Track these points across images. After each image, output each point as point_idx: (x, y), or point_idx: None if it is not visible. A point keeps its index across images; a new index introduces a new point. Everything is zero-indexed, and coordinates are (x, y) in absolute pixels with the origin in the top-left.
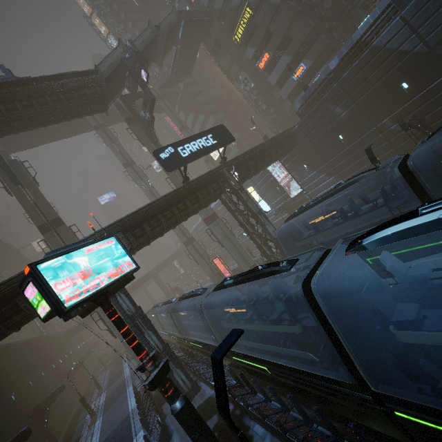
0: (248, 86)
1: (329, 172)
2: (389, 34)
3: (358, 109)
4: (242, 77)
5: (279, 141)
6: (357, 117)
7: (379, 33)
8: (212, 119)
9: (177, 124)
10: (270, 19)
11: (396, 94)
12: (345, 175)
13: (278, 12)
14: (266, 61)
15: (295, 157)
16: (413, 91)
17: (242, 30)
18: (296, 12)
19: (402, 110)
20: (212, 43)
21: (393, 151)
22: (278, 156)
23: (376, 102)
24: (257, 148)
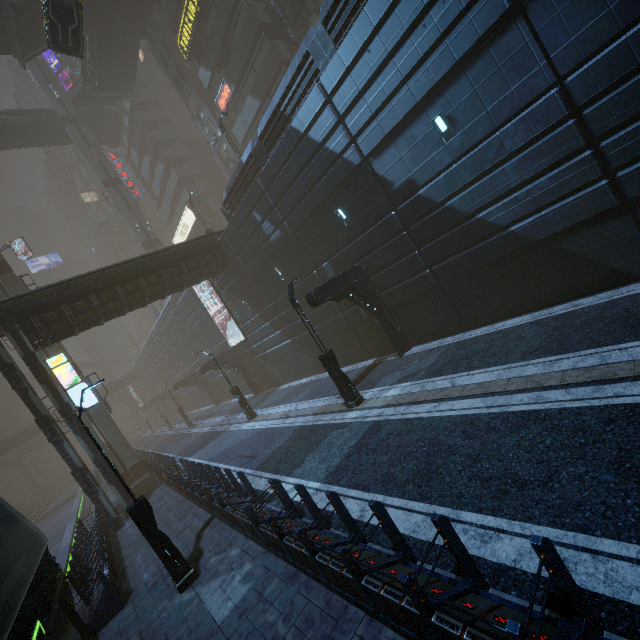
0: (214, 134)
1: (273, 321)
2: (309, 111)
3: (290, 232)
4: (204, 116)
5: (173, 259)
6: (293, 245)
7: (301, 105)
8: (174, 173)
9: (98, 173)
10: (225, 26)
11: (334, 224)
12: (292, 334)
13: (237, 17)
14: (227, 99)
15: (230, 283)
16: (354, 227)
17: (188, 33)
18: (259, 24)
19: (343, 255)
20: (159, 44)
21: (341, 318)
22: (173, 285)
23: (311, 228)
24: (106, 272)
